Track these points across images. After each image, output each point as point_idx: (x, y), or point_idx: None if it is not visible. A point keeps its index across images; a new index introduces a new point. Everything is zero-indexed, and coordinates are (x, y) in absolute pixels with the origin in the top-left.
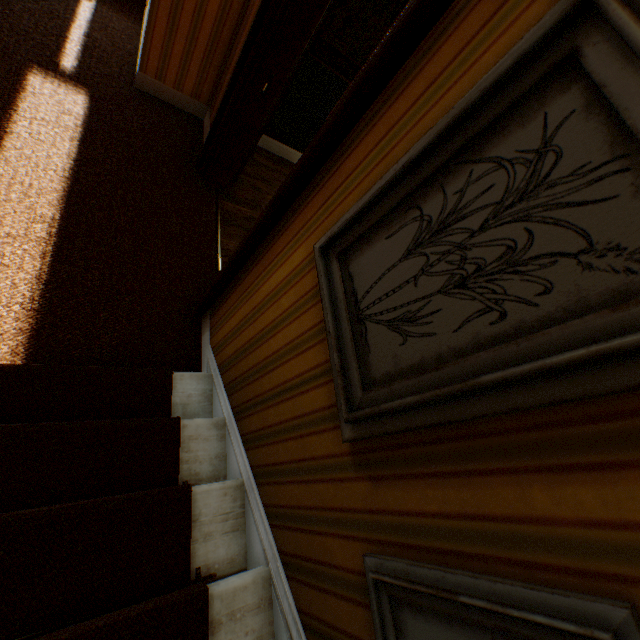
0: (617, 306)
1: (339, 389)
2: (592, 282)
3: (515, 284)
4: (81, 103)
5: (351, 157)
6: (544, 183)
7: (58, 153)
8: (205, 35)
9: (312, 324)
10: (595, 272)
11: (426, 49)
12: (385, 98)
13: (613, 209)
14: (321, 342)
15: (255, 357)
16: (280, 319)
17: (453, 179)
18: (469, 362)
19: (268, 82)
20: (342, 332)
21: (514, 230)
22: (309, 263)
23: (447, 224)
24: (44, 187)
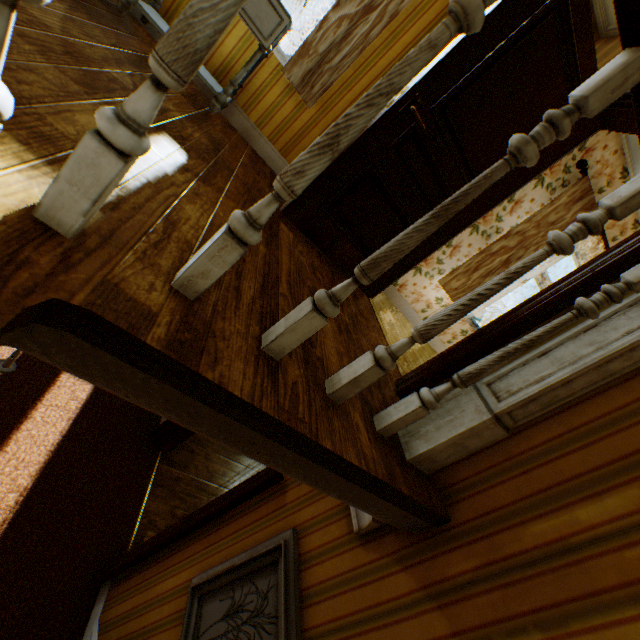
0: None
1: None
2: None
3: None
4: (88, 389)
5: (225, 527)
6: (263, 611)
7: (55, 430)
8: None
9: (175, 638)
10: None
11: (259, 499)
12: (244, 507)
13: (271, 638)
14: None
15: None
16: (159, 622)
17: (246, 584)
18: None
19: None
20: None
21: (252, 629)
22: (188, 585)
23: (239, 609)
24: (33, 459)
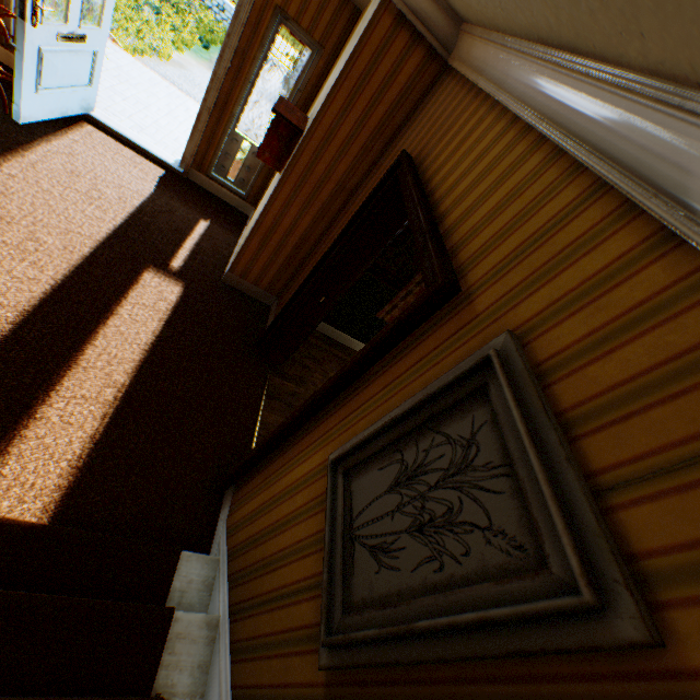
0: (498, 580)
1: (322, 607)
2: (490, 554)
3: (450, 540)
4: (177, 292)
5: (367, 389)
6: (470, 465)
7: (146, 330)
8: (285, 254)
9: (316, 529)
10: (492, 546)
11: (419, 334)
12: (393, 355)
13: (502, 501)
14: (320, 550)
15: (263, 549)
16: (292, 515)
17: (423, 438)
18: (416, 604)
19: (325, 296)
20: (336, 546)
21: (453, 495)
22: (324, 468)
23: (416, 473)
24: (126, 357)
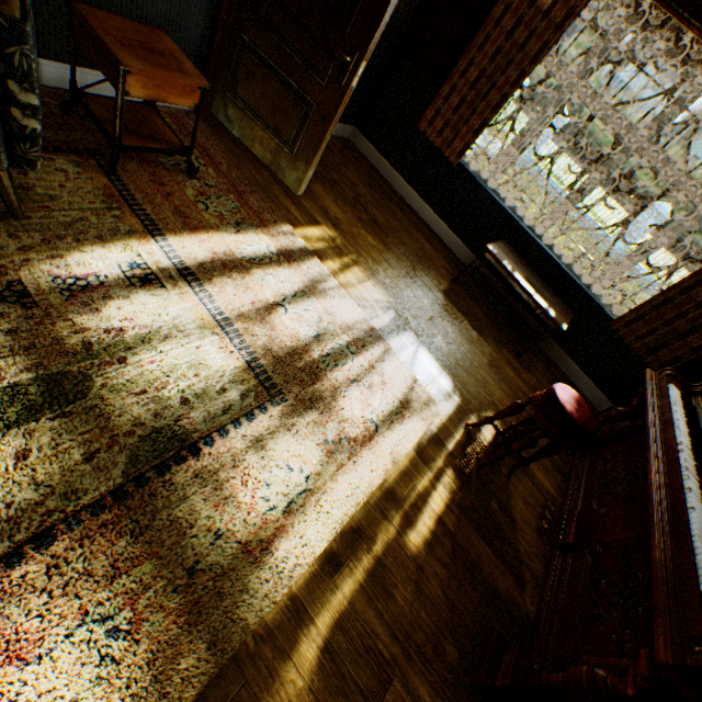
0: None
1: None
2: None
3: None
4: None
5: None
6: None
7: None
8: None
9: None
10: None
11: None
12: None
13: None
14: None
15: None
16: None
17: None
18: None
19: None
20: None
21: None
22: None
23: None
24: None
